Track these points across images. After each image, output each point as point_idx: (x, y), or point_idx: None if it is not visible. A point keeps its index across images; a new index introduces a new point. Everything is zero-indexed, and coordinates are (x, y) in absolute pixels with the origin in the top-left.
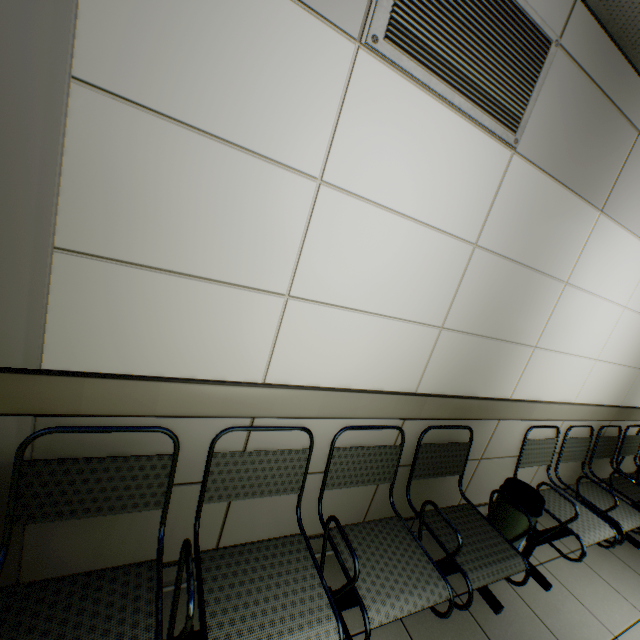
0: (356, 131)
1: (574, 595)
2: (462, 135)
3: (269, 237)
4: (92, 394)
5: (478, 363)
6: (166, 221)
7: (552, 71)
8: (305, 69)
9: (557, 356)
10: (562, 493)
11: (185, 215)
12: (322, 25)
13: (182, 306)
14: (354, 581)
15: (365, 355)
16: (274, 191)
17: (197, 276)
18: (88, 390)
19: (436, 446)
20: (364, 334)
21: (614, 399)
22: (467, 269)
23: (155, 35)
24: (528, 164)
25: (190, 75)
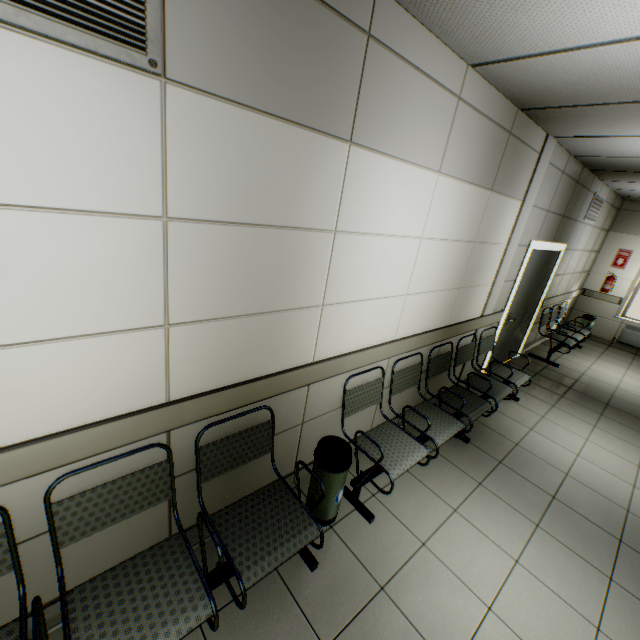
0: None
1: (397, 516)
2: (35, 61)
3: None
4: None
5: (250, 343)
6: None
7: None
8: None
9: (357, 305)
10: (371, 438)
11: None
12: None
13: None
14: None
15: (46, 392)
16: None
17: None
18: None
19: (225, 441)
20: (24, 371)
21: (440, 321)
22: (169, 250)
23: None
24: (202, 95)
25: None
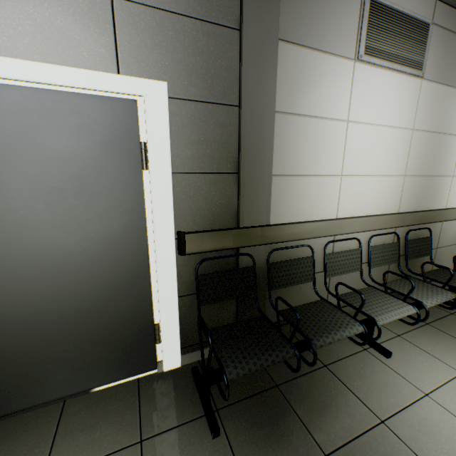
0: (357, 95)
1: None
2: (398, 81)
3: (332, 151)
4: (286, 232)
5: (425, 191)
6: (300, 155)
7: (431, 36)
8: (337, 79)
9: None
10: None
11: (305, 151)
12: (341, 59)
13: (306, 189)
14: (413, 288)
15: (373, 197)
16: (332, 131)
17: (310, 175)
18: (284, 230)
19: (414, 240)
20: (372, 187)
21: None
22: (411, 143)
23: (293, 87)
24: (429, 82)
25: (303, 97)
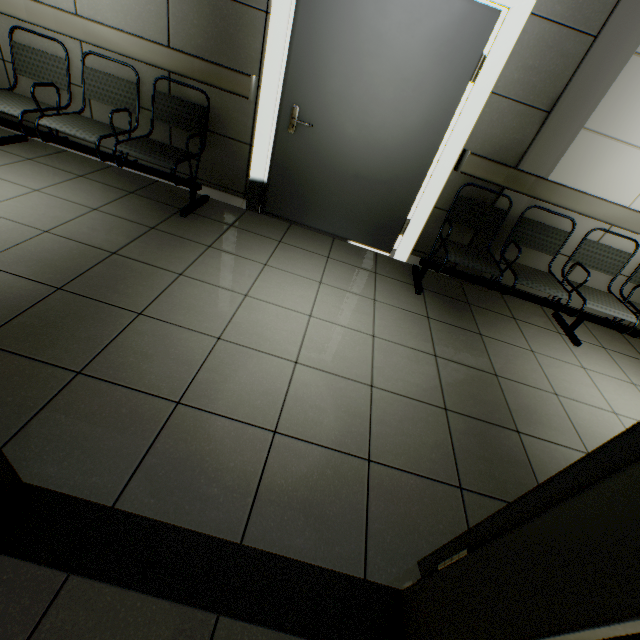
0: None
1: None
2: None
3: None
4: (558, 194)
5: None
6: (631, 115)
7: None
8: None
9: None
10: None
11: None
12: None
13: (613, 159)
14: None
15: None
16: None
17: (629, 144)
18: (558, 192)
19: None
20: None
21: None
22: None
23: None
24: None
25: None
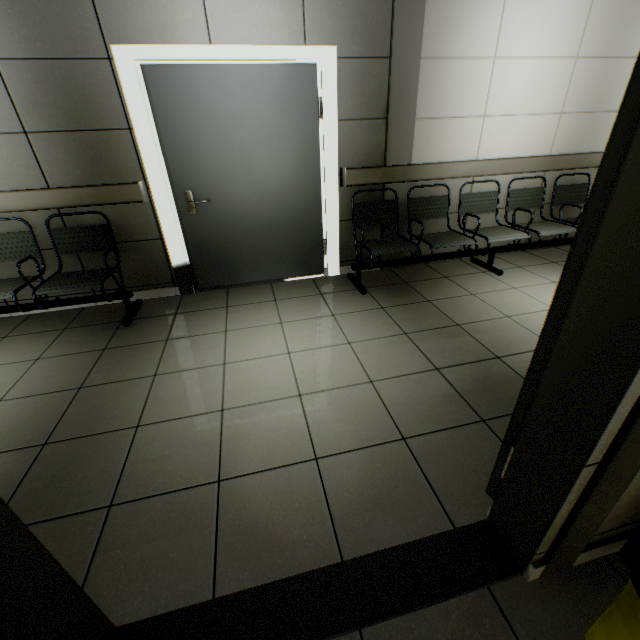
0: (507, 29)
1: None
2: (560, 2)
3: (476, 92)
4: (425, 172)
5: (588, 131)
6: (442, 98)
7: None
8: (486, 14)
9: None
10: None
11: (448, 94)
12: None
13: (447, 132)
14: (531, 220)
15: (519, 139)
16: (477, 71)
17: (452, 118)
18: (424, 170)
19: (565, 187)
20: (518, 128)
21: None
22: (573, 74)
23: (439, 31)
24: None
25: (449, 39)
